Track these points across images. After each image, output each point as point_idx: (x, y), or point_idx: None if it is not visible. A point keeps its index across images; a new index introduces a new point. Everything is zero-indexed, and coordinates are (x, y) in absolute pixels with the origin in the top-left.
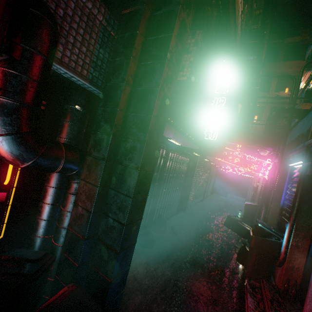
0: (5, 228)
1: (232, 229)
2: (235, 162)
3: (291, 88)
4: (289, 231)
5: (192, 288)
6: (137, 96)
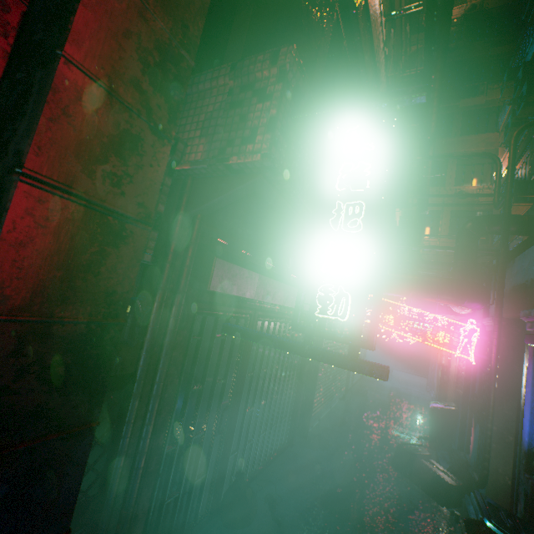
0: None
1: (411, 479)
2: (402, 328)
3: (482, 178)
4: None
5: None
6: None
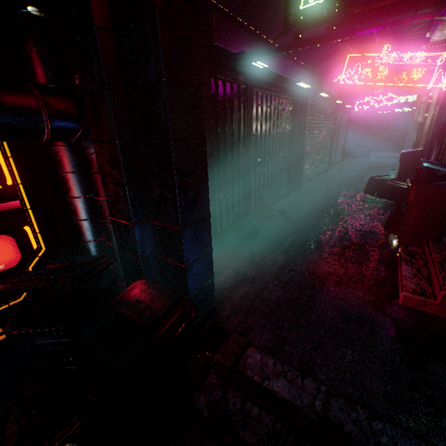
0: (42, 240)
1: (378, 196)
2: (378, 78)
3: None
4: None
5: (316, 270)
6: None
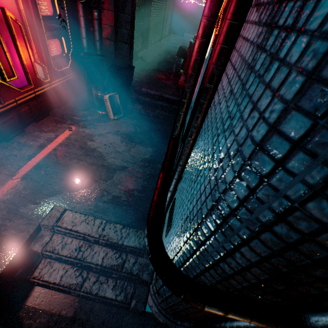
0: (72, 44)
1: (181, 58)
2: None
3: None
4: None
5: (158, 77)
6: None
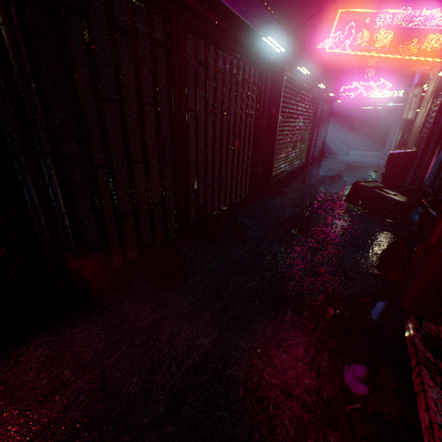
0: None
1: (362, 207)
2: (378, 46)
3: None
4: None
5: (263, 377)
6: None
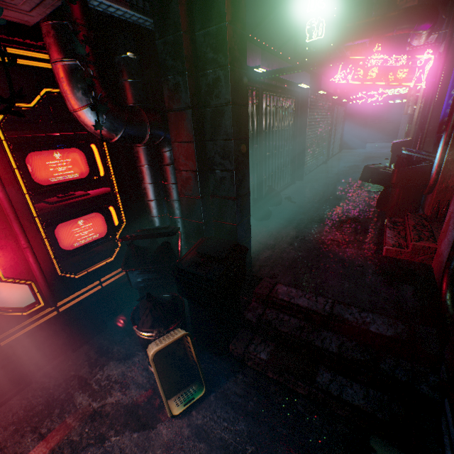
0: (124, 216)
1: (371, 182)
2: (369, 78)
3: None
4: (444, 144)
5: (321, 238)
6: (199, 1)
